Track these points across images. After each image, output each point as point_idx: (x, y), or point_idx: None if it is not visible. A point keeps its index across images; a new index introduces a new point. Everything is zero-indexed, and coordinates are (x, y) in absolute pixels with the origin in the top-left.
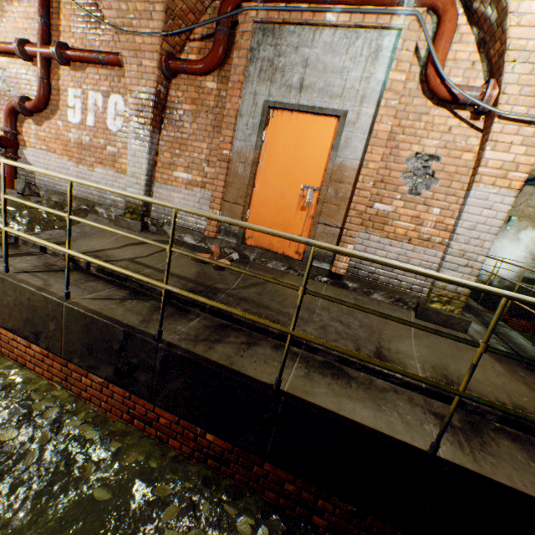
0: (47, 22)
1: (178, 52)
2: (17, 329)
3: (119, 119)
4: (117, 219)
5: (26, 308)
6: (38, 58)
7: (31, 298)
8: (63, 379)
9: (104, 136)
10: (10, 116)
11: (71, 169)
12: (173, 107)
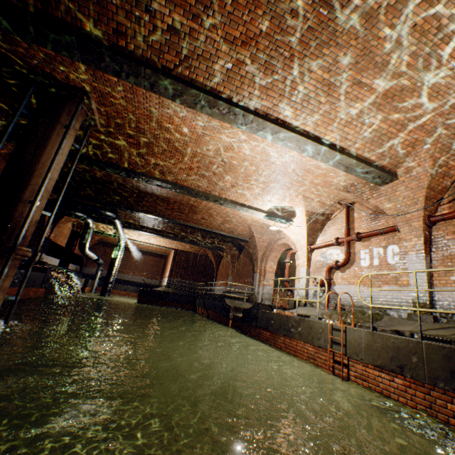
0: (348, 227)
1: (432, 213)
2: (384, 365)
3: (395, 257)
4: (408, 315)
5: (390, 348)
6: (344, 242)
7: (394, 341)
8: (426, 407)
9: (386, 268)
10: (328, 271)
11: (364, 291)
12: (436, 240)
